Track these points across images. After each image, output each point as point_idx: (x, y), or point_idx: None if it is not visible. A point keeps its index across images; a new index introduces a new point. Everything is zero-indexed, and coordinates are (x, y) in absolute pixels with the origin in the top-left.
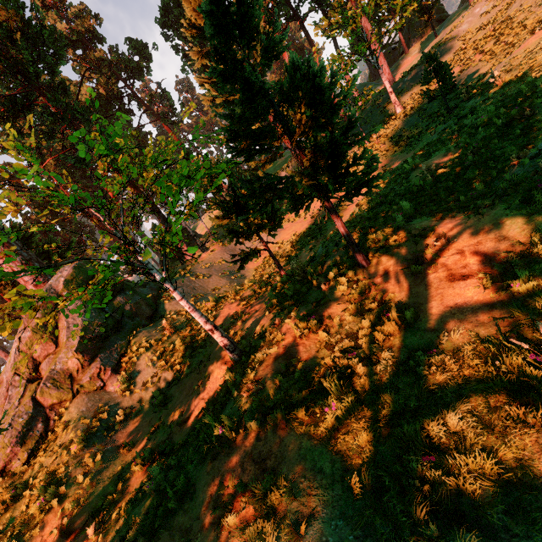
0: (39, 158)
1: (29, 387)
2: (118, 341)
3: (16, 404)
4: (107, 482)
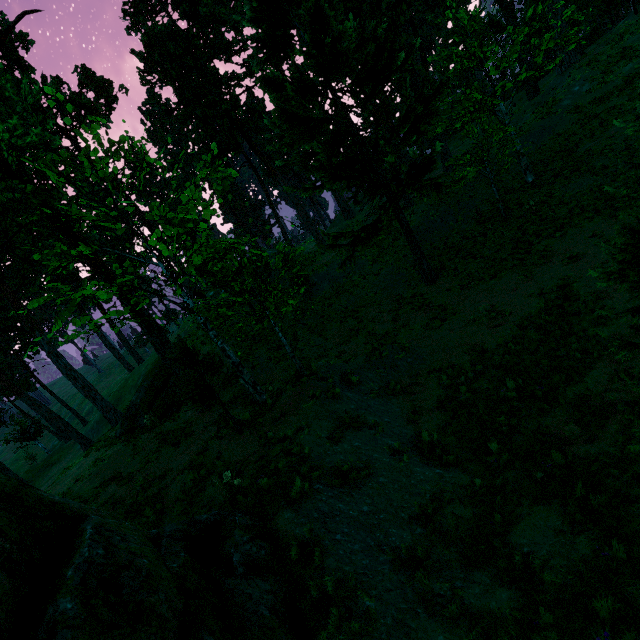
0: None
1: None
2: None
3: None
4: None
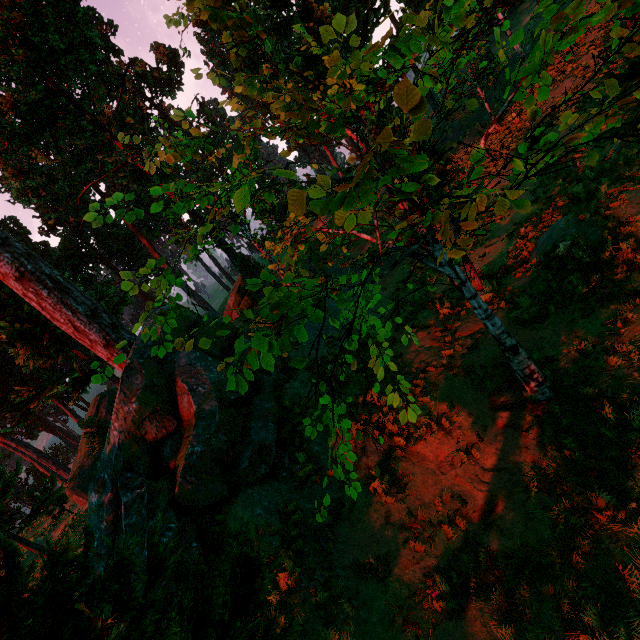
0: (52, 205)
1: (153, 487)
2: (264, 404)
3: (143, 515)
4: (386, 637)
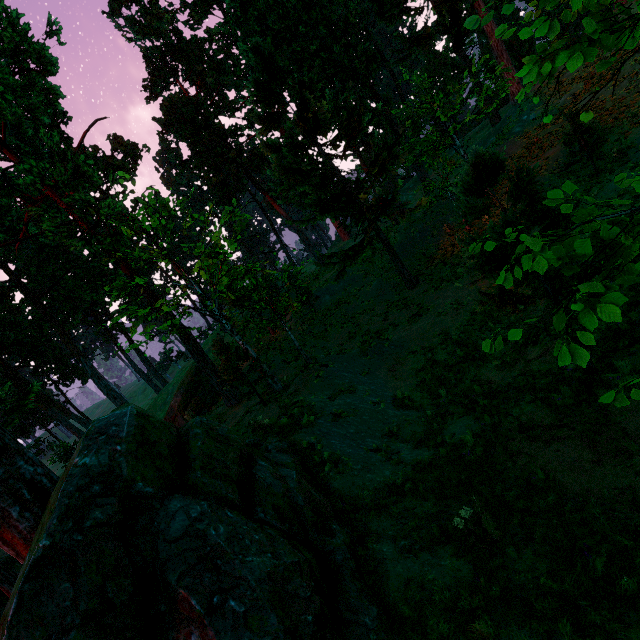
0: None
1: None
2: (363, 617)
3: None
4: None
